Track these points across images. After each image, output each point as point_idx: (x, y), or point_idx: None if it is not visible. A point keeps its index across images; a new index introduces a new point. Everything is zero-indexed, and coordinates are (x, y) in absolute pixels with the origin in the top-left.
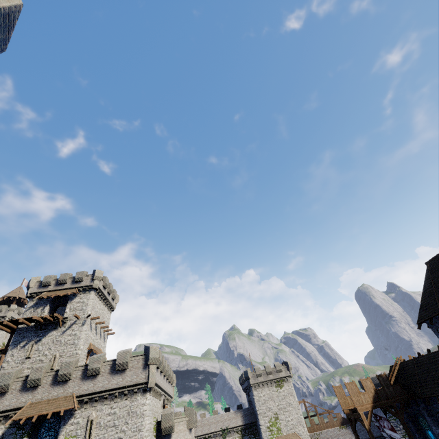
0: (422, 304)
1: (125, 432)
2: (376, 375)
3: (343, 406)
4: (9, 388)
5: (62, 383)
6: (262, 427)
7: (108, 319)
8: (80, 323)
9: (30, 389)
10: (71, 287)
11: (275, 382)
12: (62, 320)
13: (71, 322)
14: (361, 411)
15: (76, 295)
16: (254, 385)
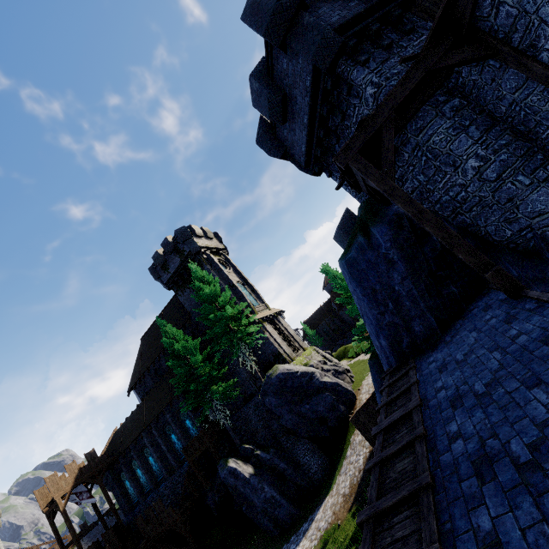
0: (133, 374)
1: None
2: (84, 454)
3: (45, 506)
4: None
5: None
6: None
7: None
8: None
9: None
10: None
11: None
12: None
13: None
14: (58, 497)
15: None
16: None
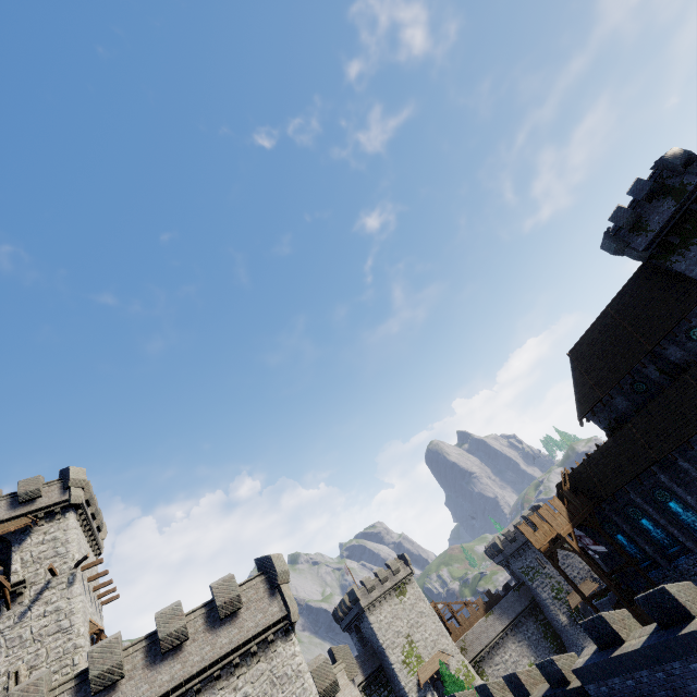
0: (577, 398)
1: None
2: (560, 491)
3: (537, 545)
4: None
5: (104, 693)
6: (395, 666)
7: (96, 573)
8: (62, 583)
9: None
10: (12, 517)
11: (395, 590)
12: (9, 591)
13: (37, 589)
14: (565, 535)
15: (30, 531)
16: (369, 607)
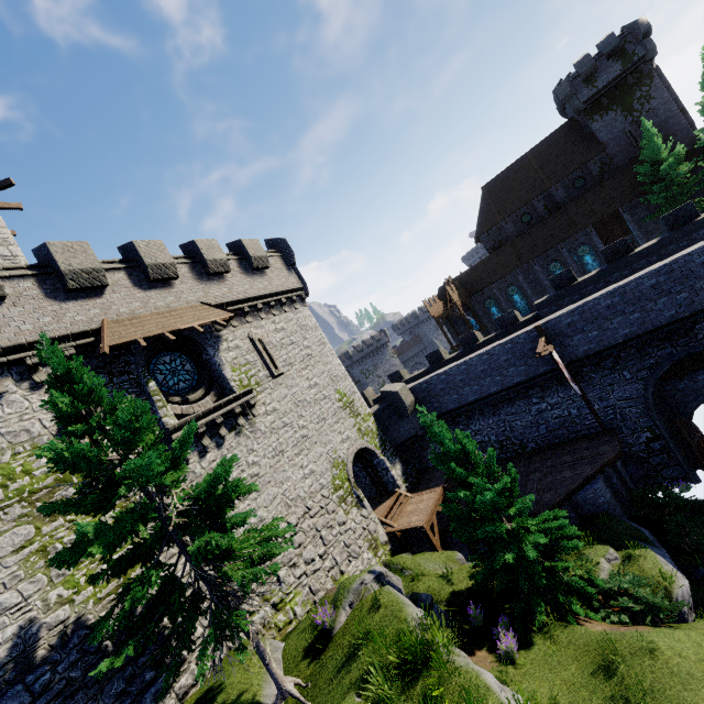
0: (479, 223)
1: (311, 348)
2: (454, 282)
3: (432, 314)
4: (1, 290)
5: (160, 285)
6: None
7: None
8: None
9: (77, 295)
10: None
11: None
12: None
13: None
14: (458, 304)
15: None
16: None
